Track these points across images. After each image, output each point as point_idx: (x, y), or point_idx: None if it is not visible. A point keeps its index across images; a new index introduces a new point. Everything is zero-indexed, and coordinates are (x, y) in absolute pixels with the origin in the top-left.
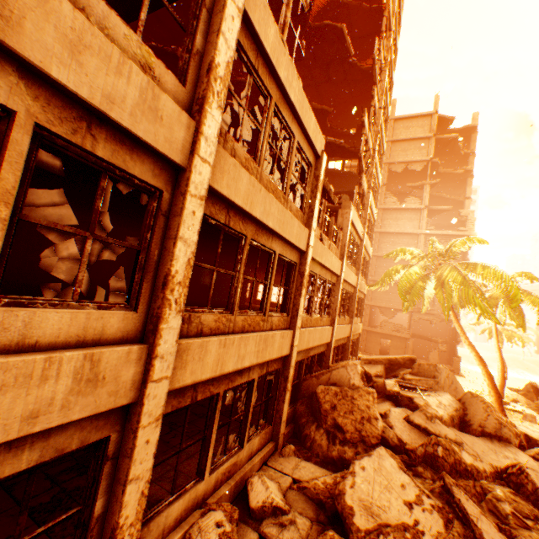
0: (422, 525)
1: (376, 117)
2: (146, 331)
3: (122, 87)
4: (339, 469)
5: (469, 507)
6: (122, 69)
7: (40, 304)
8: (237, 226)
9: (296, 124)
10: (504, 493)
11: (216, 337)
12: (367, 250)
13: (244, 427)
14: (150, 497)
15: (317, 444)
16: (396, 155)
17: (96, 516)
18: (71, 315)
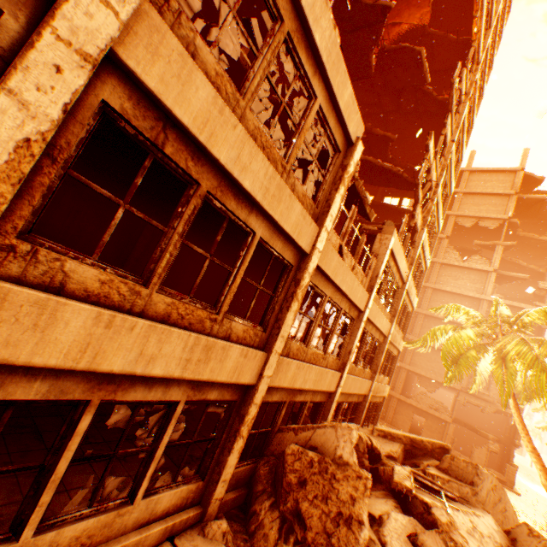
0: None
1: (446, 150)
2: None
3: None
4: None
5: None
6: None
7: None
8: (182, 160)
9: (321, 82)
10: None
11: (92, 305)
12: (410, 298)
13: (144, 471)
14: None
15: (262, 532)
16: (466, 208)
17: None
18: None
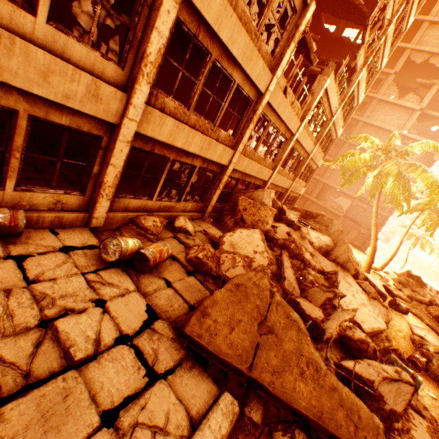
0: (256, 260)
1: None
2: (128, 88)
3: None
4: None
5: (286, 263)
6: None
7: (71, 37)
8: (205, 43)
9: None
10: (315, 274)
11: (172, 118)
12: (336, 129)
13: (183, 192)
14: None
15: (226, 225)
16: (425, 41)
17: (94, 173)
18: (87, 52)
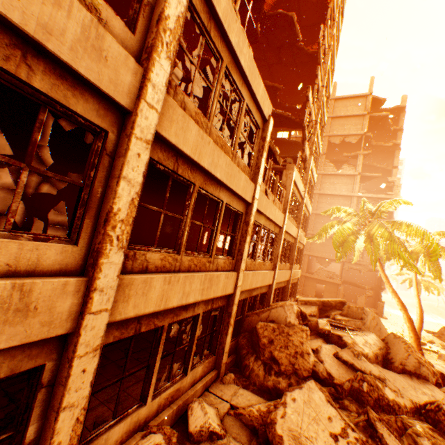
0: None
1: (319, 94)
2: (87, 265)
3: (61, 19)
4: (273, 397)
5: (391, 442)
6: (61, 1)
7: None
8: (186, 174)
9: (245, 88)
10: (423, 428)
11: (161, 274)
12: (307, 207)
13: (188, 357)
14: (97, 418)
15: (254, 374)
16: (335, 129)
17: (28, 442)
18: None
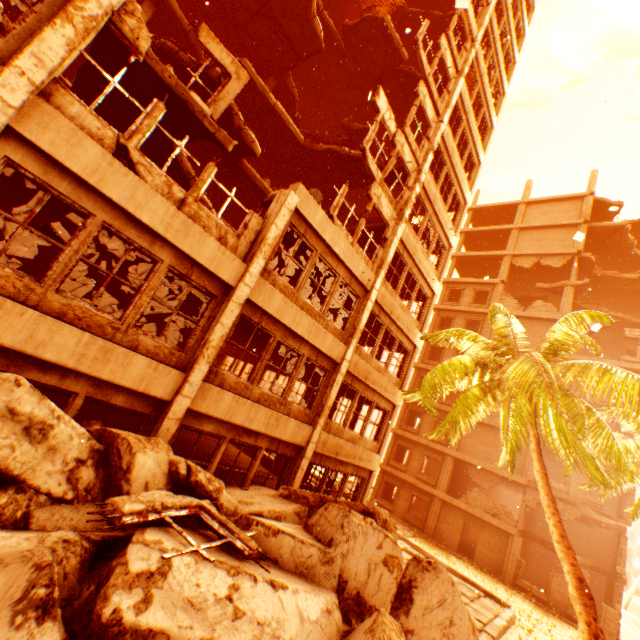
0: None
1: (432, 132)
2: None
3: None
4: None
5: None
6: None
7: None
8: None
9: None
10: None
11: None
12: (399, 325)
13: None
14: None
15: None
16: (524, 245)
17: None
18: None
